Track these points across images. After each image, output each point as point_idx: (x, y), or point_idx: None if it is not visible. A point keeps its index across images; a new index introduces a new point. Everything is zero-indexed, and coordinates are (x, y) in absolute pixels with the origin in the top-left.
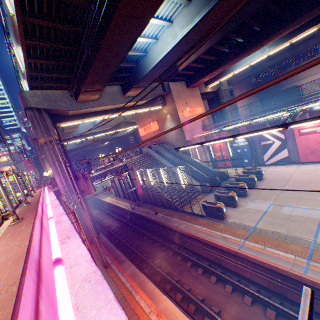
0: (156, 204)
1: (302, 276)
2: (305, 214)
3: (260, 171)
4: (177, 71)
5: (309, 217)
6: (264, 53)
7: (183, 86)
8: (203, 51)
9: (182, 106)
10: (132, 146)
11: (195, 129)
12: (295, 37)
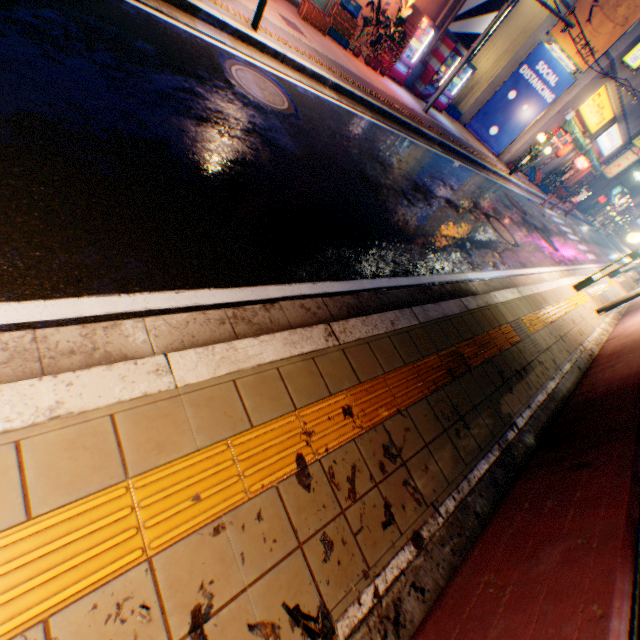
0: None
1: None
2: None
3: None
4: None
5: None
6: None
7: None
8: None
9: None
10: None
11: None
12: None
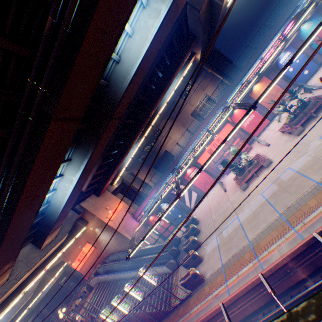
0: None
1: (263, 272)
2: (233, 227)
3: (193, 217)
4: (82, 192)
5: (236, 226)
6: (135, 148)
7: (94, 197)
8: (95, 170)
9: (104, 213)
10: (114, 307)
11: (127, 221)
12: (145, 134)
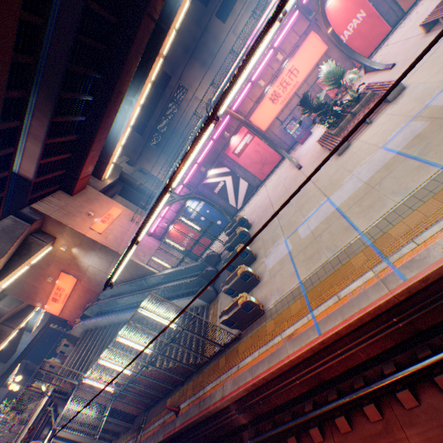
0: (165, 393)
1: (408, 285)
2: (321, 217)
3: (242, 218)
4: (28, 181)
5: (327, 216)
6: (133, 104)
7: (63, 196)
8: (44, 132)
9: (85, 222)
10: None
11: None
12: (150, 74)
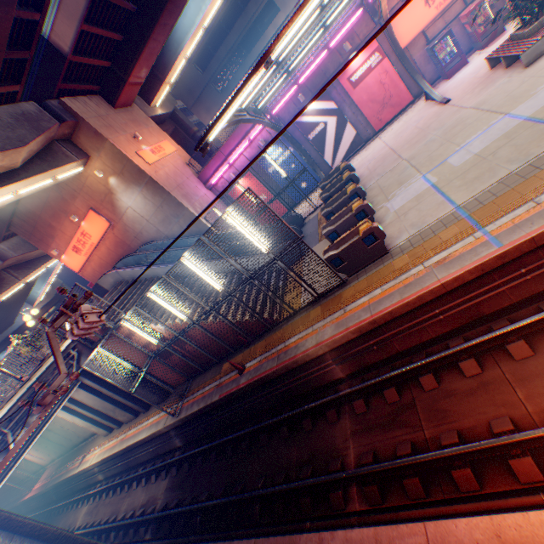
0: (221, 358)
1: None
2: (494, 136)
3: (348, 166)
4: (61, 57)
5: (505, 132)
6: None
7: (102, 104)
8: None
9: (130, 144)
10: None
11: (186, 181)
12: None
